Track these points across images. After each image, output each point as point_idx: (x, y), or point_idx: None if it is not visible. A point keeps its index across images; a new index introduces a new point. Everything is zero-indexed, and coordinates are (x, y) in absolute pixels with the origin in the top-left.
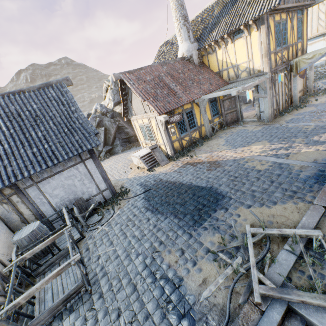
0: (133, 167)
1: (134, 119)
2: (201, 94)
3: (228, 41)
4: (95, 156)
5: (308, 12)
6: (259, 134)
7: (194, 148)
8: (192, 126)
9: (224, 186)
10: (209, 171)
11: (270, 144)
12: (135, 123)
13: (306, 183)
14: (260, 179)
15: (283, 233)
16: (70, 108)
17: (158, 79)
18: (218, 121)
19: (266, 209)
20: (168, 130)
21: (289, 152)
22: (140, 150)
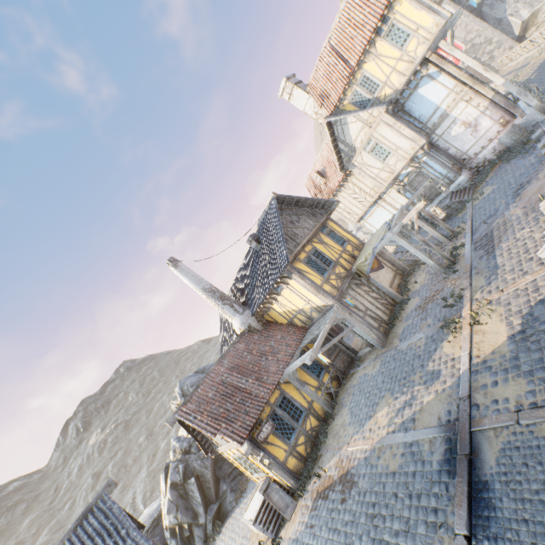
0: (254, 543)
1: (222, 451)
2: (283, 369)
3: (274, 296)
4: None
5: (341, 199)
6: (379, 379)
7: (319, 448)
8: (298, 414)
9: (365, 537)
10: (343, 504)
11: (393, 399)
12: (227, 455)
13: (441, 482)
14: (397, 495)
15: None
16: (119, 535)
17: (222, 386)
18: (329, 379)
19: None
20: (268, 451)
21: (413, 411)
22: (252, 497)
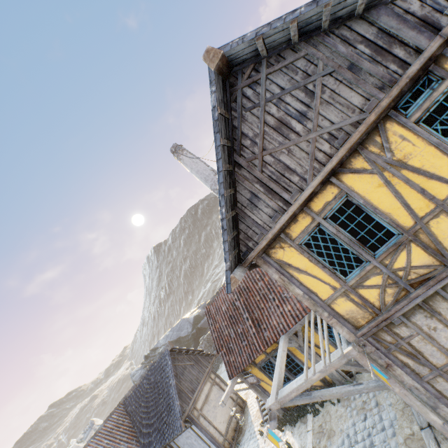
0: None
1: None
2: (280, 333)
3: None
4: (196, 422)
5: None
6: None
7: (310, 410)
8: (297, 369)
9: None
10: None
11: None
12: None
13: None
14: None
15: None
16: (169, 381)
17: (231, 306)
18: None
19: None
20: (258, 384)
21: None
22: None
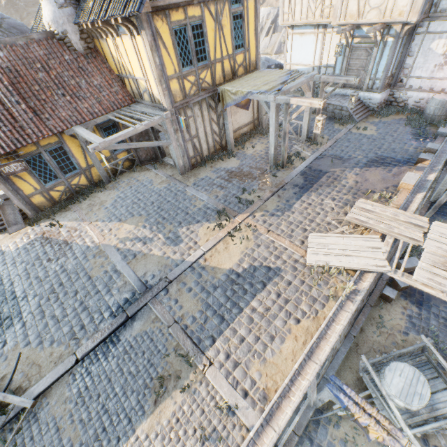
0: None
1: None
2: (73, 123)
3: (112, 31)
4: None
5: None
6: (153, 198)
7: (74, 203)
8: (69, 169)
9: (37, 299)
10: (48, 263)
11: (142, 226)
12: None
13: (103, 315)
14: (77, 295)
15: (5, 401)
16: None
17: None
18: (123, 159)
19: (37, 351)
20: (12, 182)
21: (141, 250)
22: None
